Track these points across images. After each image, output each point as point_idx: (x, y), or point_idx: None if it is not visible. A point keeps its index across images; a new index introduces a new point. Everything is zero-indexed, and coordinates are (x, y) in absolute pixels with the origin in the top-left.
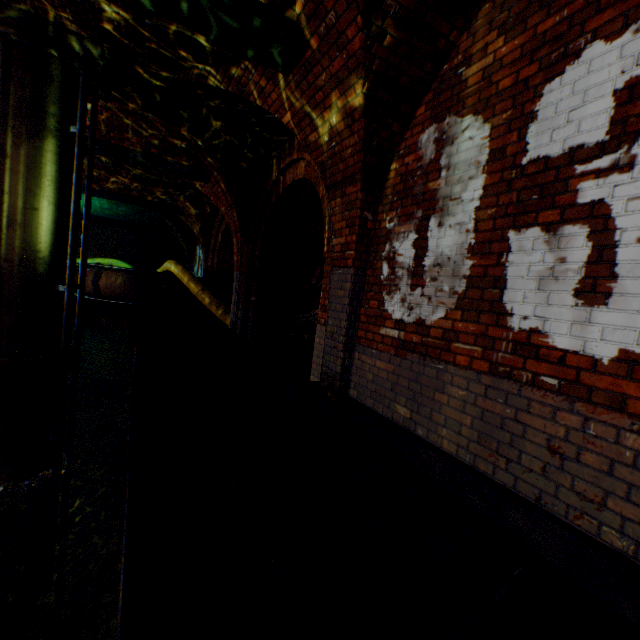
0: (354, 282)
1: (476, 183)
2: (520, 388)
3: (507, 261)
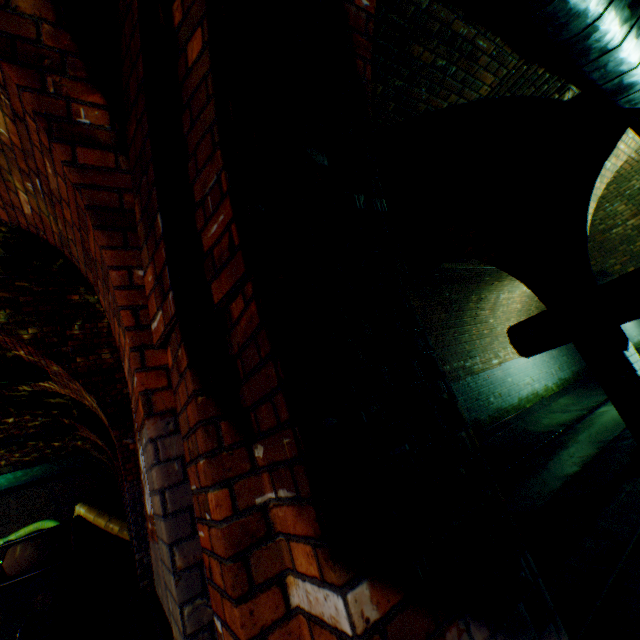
0: (133, 492)
1: None
2: None
3: None
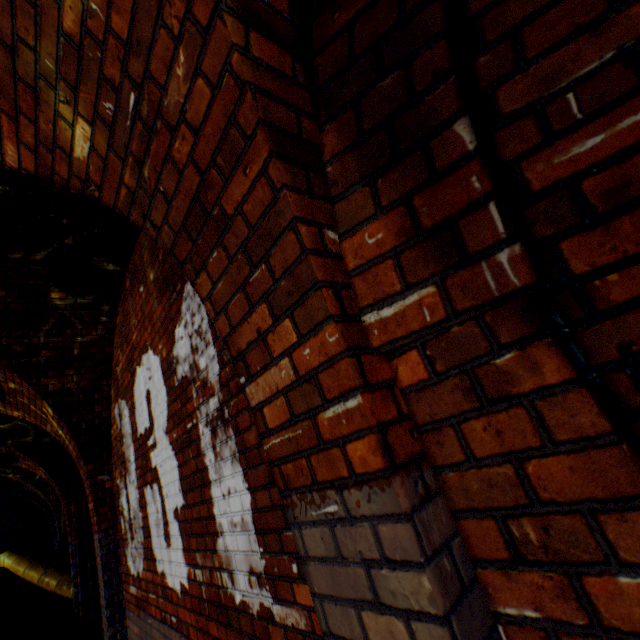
0: (107, 544)
1: (132, 449)
2: (170, 631)
3: (148, 512)
